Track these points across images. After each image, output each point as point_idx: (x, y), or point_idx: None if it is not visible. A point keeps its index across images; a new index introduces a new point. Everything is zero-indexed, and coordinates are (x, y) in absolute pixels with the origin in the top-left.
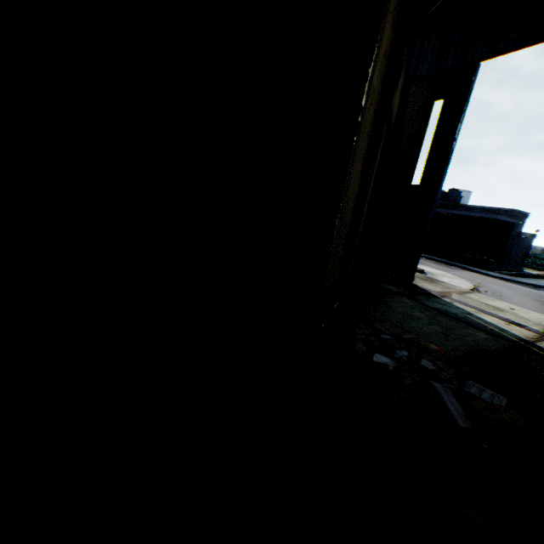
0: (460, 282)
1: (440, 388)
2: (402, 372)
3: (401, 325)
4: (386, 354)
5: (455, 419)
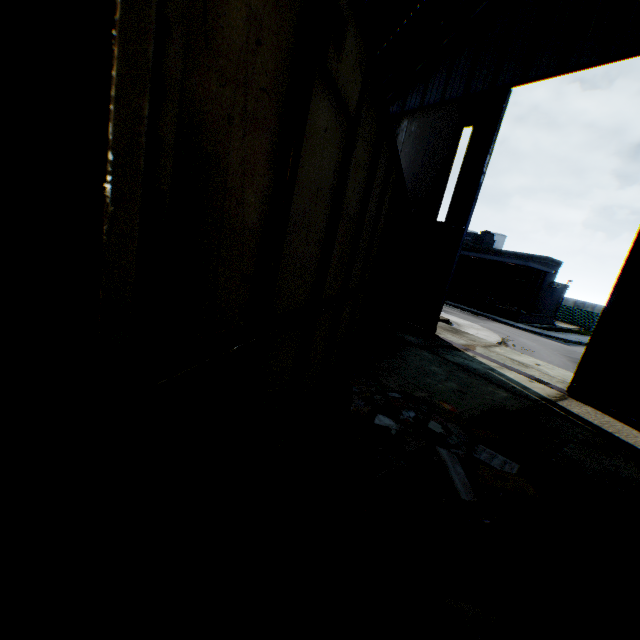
0: (488, 335)
1: (448, 454)
2: (407, 437)
3: (415, 381)
4: (391, 416)
5: (459, 491)
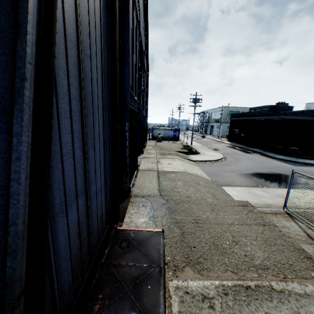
0: (209, 158)
1: None
2: None
3: None
4: None
5: None
